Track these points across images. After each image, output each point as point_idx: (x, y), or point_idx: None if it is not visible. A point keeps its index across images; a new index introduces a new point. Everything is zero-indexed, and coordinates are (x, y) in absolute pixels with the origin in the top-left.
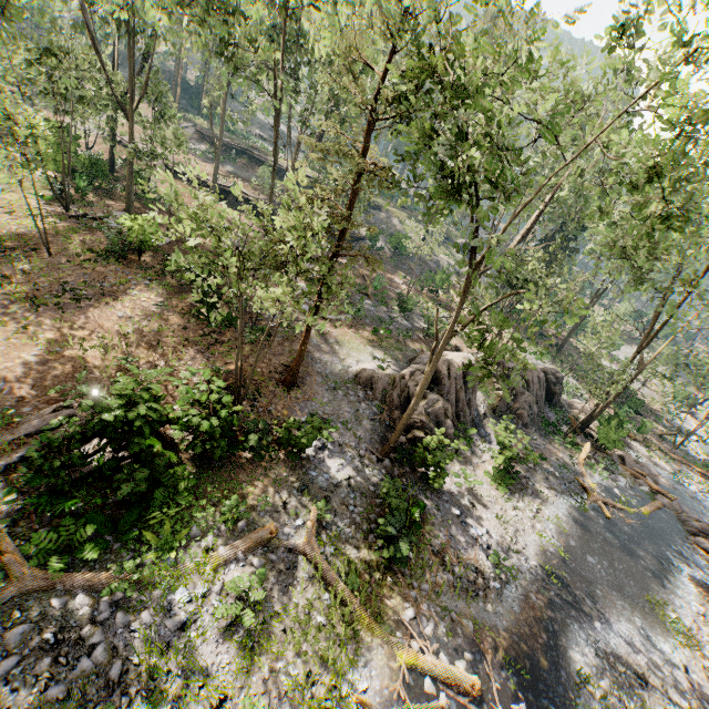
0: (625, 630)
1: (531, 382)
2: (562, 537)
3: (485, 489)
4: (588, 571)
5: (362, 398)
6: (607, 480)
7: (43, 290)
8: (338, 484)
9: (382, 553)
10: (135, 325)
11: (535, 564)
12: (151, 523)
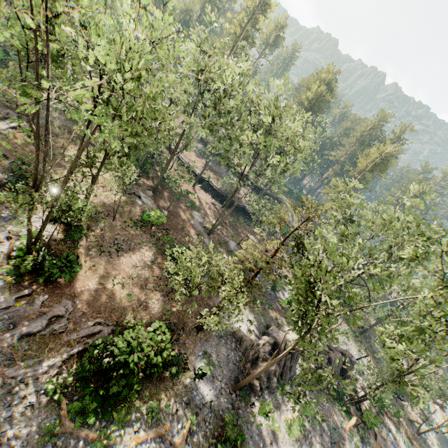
0: None
1: (333, 361)
2: None
3: (282, 431)
4: None
5: (233, 348)
6: None
7: (106, 242)
8: (205, 404)
9: None
10: (138, 271)
11: None
12: (117, 407)
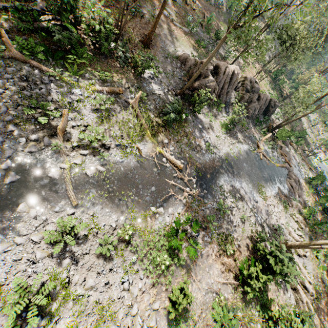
0: (243, 185)
1: (261, 99)
2: (238, 154)
3: (216, 127)
4: (241, 166)
5: (178, 67)
6: (269, 148)
7: None
8: (154, 94)
9: (163, 117)
10: None
11: (222, 155)
12: (68, 61)
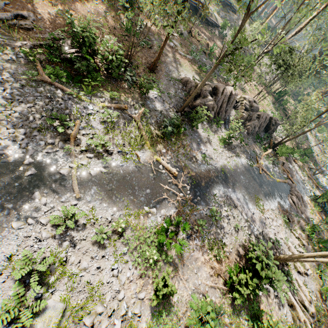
0: (239, 196)
1: (261, 117)
2: (235, 167)
3: (215, 141)
4: (238, 179)
5: (180, 88)
6: (269, 163)
7: None
8: (156, 110)
9: (162, 129)
10: (94, 18)
11: (219, 166)
12: (85, 83)
